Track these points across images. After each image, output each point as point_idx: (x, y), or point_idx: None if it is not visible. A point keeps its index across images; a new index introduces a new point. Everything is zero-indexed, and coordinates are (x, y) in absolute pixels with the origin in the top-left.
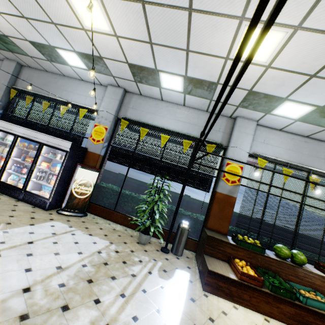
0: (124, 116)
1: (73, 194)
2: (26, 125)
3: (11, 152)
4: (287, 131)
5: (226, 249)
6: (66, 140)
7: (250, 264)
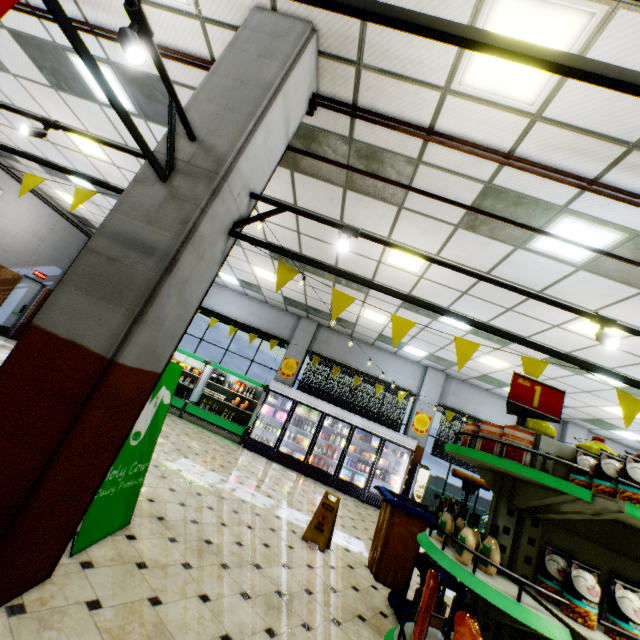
0: (443, 402)
1: (414, 497)
2: (330, 400)
3: (349, 444)
4: (616, 441)
5: None
6: (411, 438)
7: None
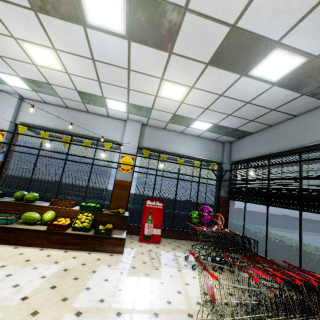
0: None
1: None
2: None
3: None
4: (51, 103)
5: None
6: None
7: None
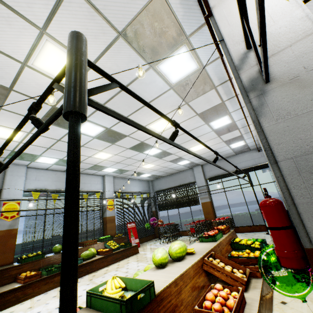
0: None
1: None
2: None
3: None
4: (51, 169)
5: (12, 272)
6: None
7: (34, 270)
